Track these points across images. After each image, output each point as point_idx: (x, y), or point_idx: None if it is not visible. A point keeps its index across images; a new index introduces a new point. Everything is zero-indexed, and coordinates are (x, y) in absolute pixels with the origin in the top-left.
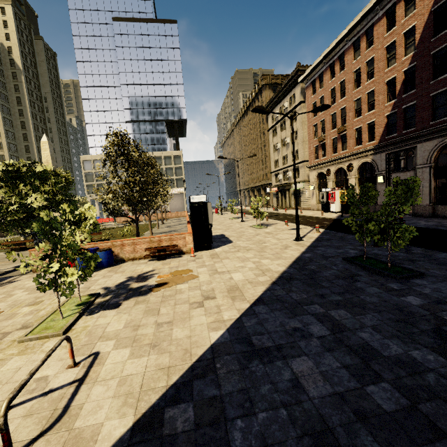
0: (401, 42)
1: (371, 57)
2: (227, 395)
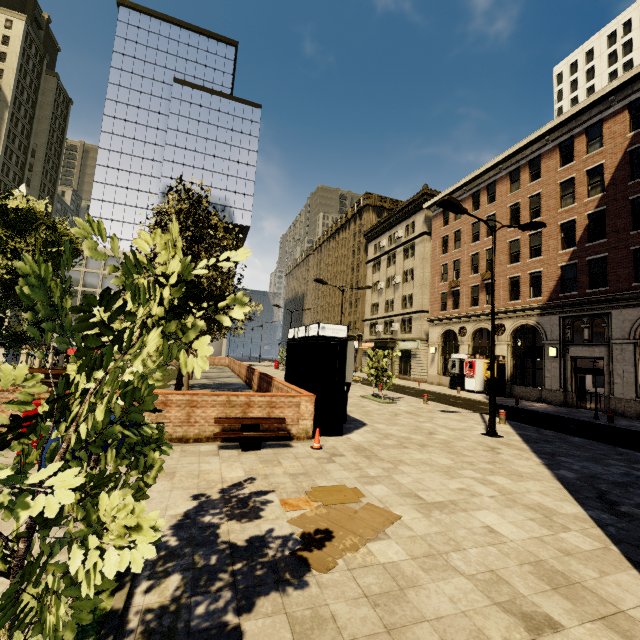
0: (583, 180)
1: (537, 192)
2: None
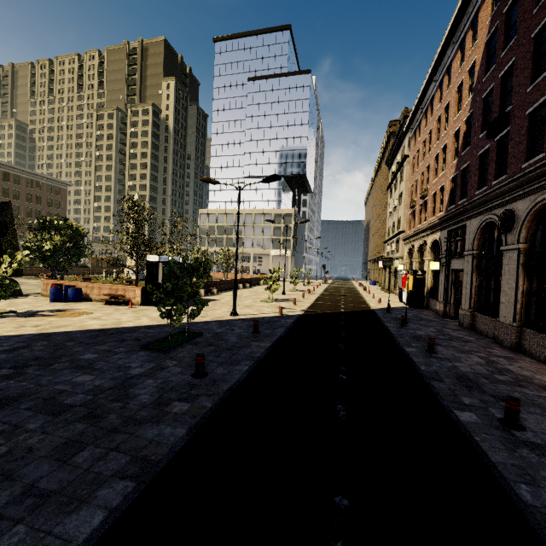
0: (466, 82)
1: (447, 102)
2: None
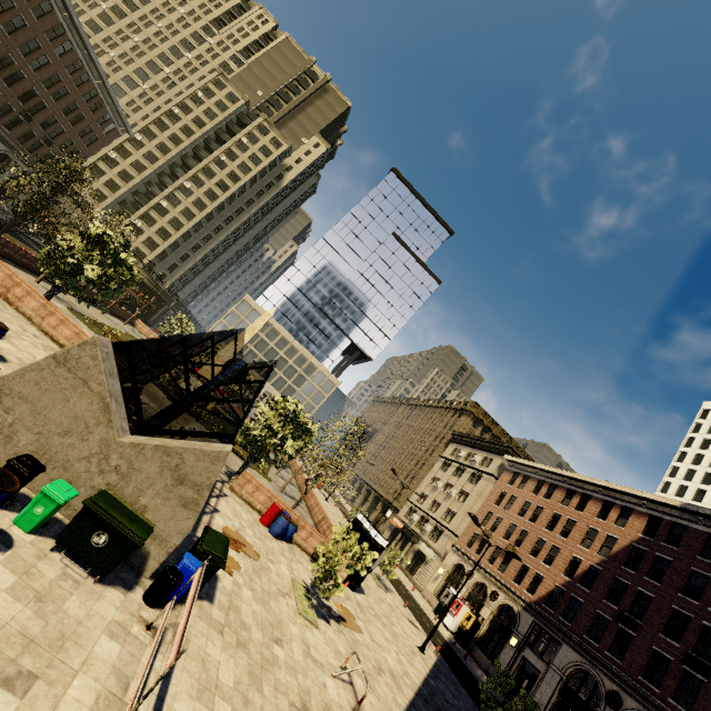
0: (602, 538)
1: (574, 519)
2: None
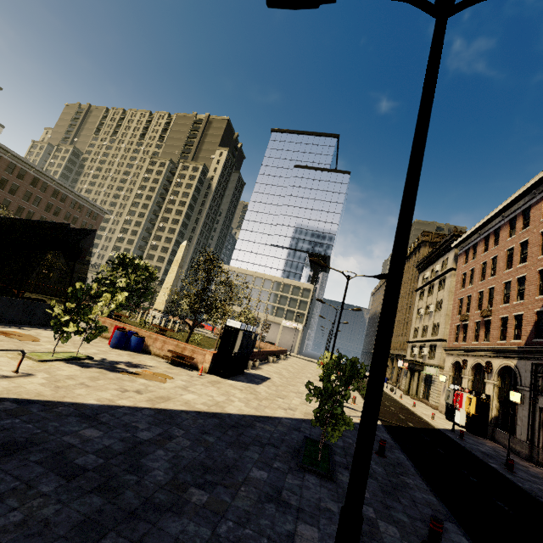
0: None
1: (525, 239)
2: (36, 414)
